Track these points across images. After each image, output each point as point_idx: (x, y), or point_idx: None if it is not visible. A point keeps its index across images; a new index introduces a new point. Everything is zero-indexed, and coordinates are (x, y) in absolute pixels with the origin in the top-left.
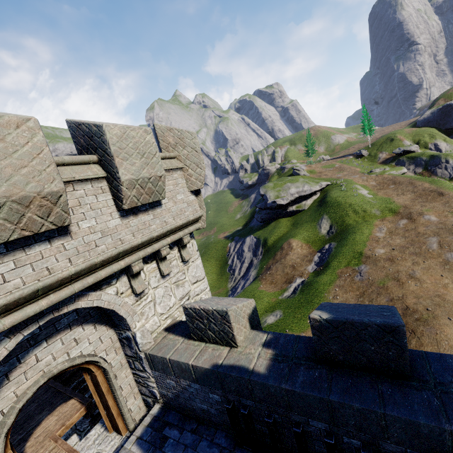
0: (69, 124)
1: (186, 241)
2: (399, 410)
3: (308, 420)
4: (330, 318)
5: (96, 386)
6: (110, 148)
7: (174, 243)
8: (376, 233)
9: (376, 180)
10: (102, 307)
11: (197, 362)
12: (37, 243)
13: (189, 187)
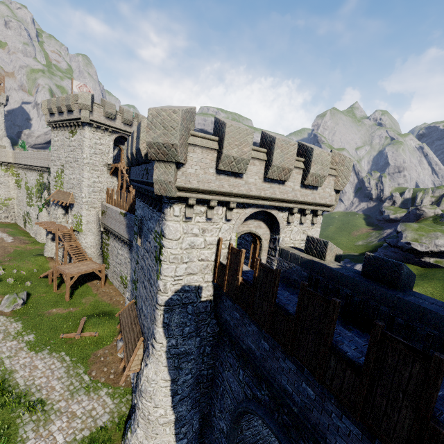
0: (299, 143)
1: (319, 213)
2: (383, 288)
3: (343, 289)
4: (374, 255)
5: (254, 250)
6: (312, 158)
7: (312, 212)
8: None
9: None
10: (276, 218)
11: (304, 256)
12: (276, 183)
13: (334, 187)
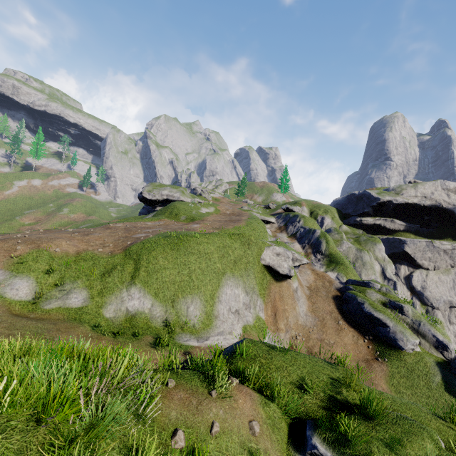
0: None
1: None
2: None
3: None
4: None
5: None
6: None
7: None
8: (148, 222)
9: (233, 212)
10: None
11: None
12: None
13: None
